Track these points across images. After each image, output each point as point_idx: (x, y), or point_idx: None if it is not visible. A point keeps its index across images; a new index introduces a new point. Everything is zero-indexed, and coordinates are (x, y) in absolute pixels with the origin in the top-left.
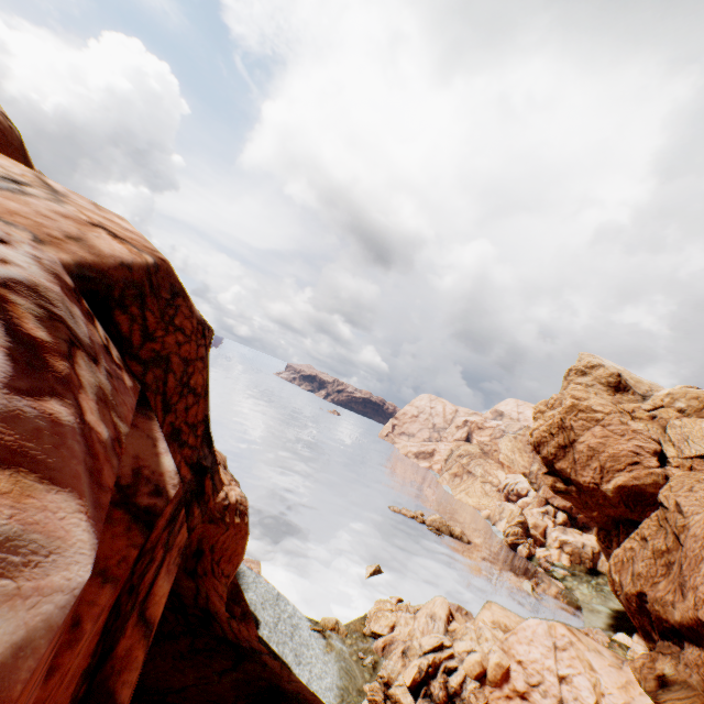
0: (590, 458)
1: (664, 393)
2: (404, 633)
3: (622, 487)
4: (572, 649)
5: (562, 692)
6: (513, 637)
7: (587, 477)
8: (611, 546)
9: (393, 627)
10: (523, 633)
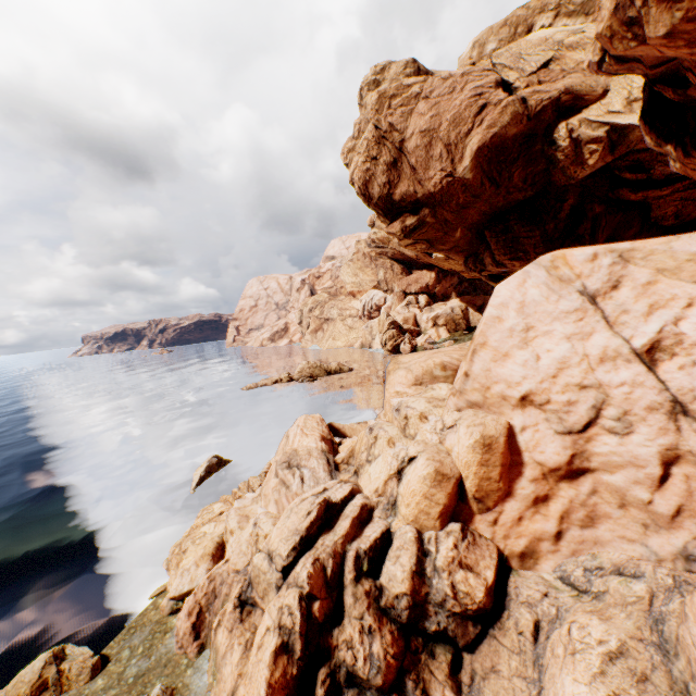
0: (429, 146)
1: (470, 48)
2: (239, 548)
3: (481, 151)
4: (636, 269)
5: (670, 384)
6: (481, 358)
7: (437, 175)
8: (484, 267)
9: (220, 551)
10: (499, 330)
